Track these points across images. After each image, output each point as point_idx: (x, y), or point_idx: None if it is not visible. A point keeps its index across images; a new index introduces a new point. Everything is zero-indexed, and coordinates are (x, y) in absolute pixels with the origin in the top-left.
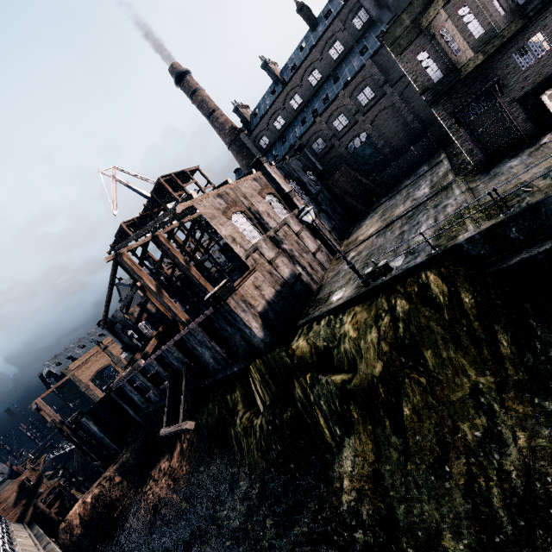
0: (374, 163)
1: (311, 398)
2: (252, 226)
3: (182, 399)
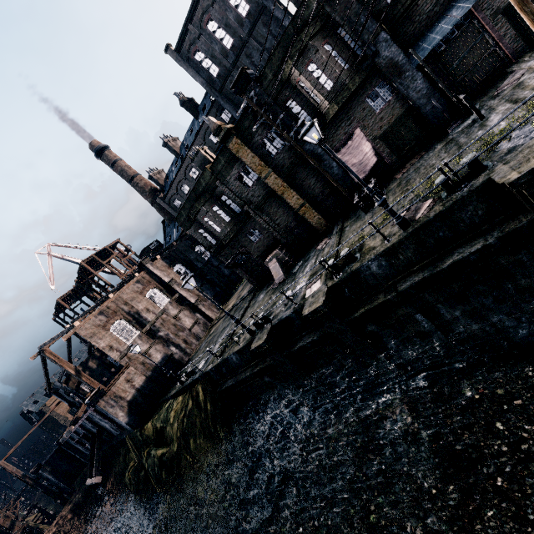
0: None
1: (146, 467)
2: (131, 326)
3: (95, 459)
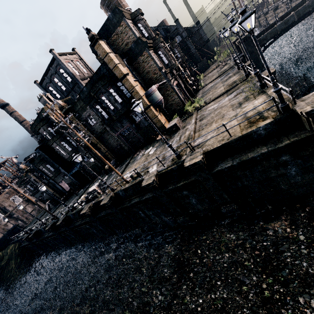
0: None
1: None
2: (0, 213)
3: None
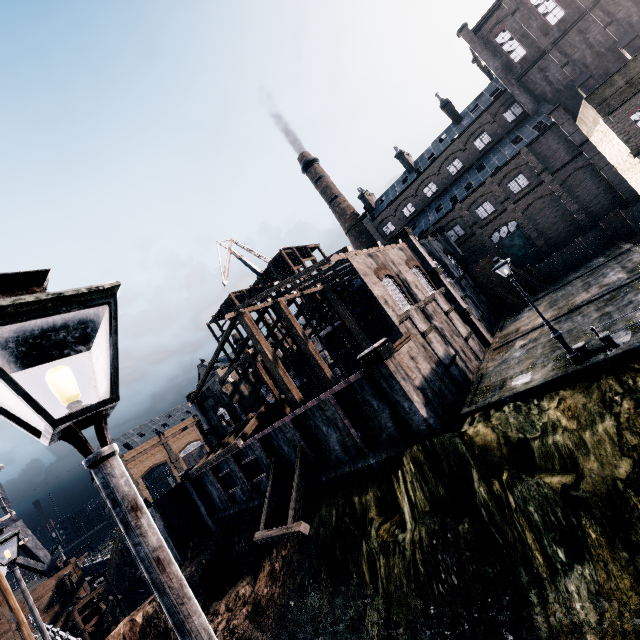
0: (524, 255)
1: (511, 502)
2: (401, 293)
3: (293, 493)
